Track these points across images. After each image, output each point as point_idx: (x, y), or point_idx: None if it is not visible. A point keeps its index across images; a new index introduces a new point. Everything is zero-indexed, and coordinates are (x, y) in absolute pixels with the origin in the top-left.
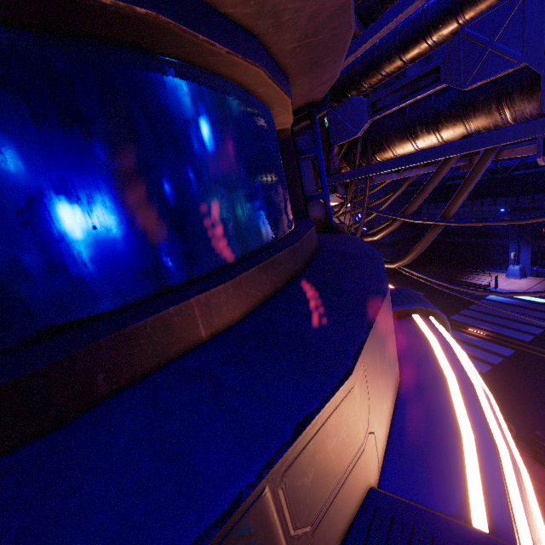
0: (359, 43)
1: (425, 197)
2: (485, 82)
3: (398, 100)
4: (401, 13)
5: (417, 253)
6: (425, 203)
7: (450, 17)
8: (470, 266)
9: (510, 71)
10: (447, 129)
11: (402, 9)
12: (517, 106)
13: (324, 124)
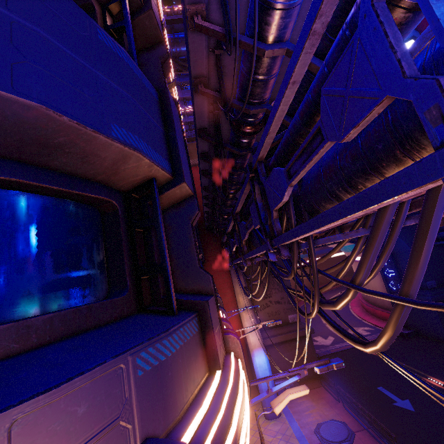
0: (267, 127)
1: (371, 263)
2: (361, 128)
3: (302, 164)
4: (282, 97)
5: (388, 337)
6: None
7: None
8: None
9: (379, 109)
10: (361, 184)
11: (282, 94)
12: (428, 146)
13: (266, 193)
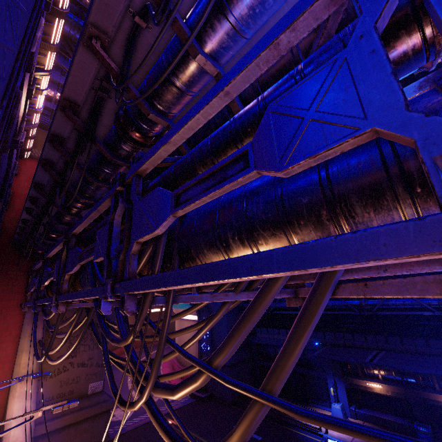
0: (169, 135)
1: (242, 340)
2: (311, 164)
3: (203, 191)
4: (207, 103)
5: None
6: (258, 327)
7: (258, 121)
8: (300, 400)
9: (348, 145)
10: (265, 239)
11: (208, 100)
12: (358, 216)
13: (131, 217)
